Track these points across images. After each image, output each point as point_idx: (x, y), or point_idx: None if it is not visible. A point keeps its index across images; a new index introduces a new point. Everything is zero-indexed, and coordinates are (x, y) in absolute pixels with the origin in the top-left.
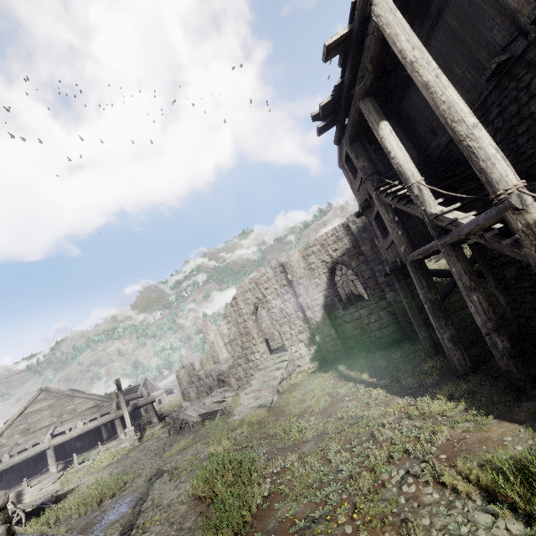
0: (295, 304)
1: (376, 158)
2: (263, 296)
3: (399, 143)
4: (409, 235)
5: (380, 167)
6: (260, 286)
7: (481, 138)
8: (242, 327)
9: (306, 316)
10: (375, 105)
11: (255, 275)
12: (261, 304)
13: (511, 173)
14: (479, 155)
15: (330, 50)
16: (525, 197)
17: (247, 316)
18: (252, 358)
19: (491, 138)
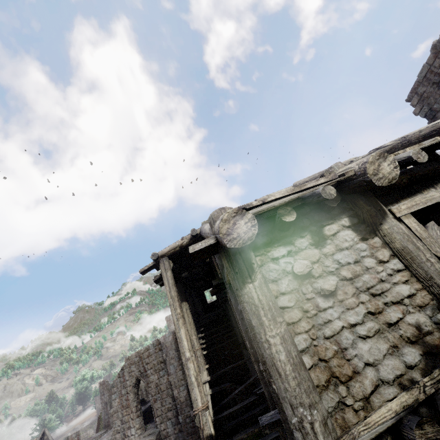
0: (167, 381)
1: (198, 303)
2: (144, 370)
3: (189, 319)
4: (212, 367)
5: (199, 309)
6: (143, 360)
7: (189, 369)
8: (124, 398)
9: (174, 394)
10: (181, 289)
11: (141, 350)
12: (142, 377)
13: (199, 398)
14: (188, 380)
15: (144, 272)
16: (203, 417)
17: (130, 388)
18: (128, 433)
19: (196, 368)
